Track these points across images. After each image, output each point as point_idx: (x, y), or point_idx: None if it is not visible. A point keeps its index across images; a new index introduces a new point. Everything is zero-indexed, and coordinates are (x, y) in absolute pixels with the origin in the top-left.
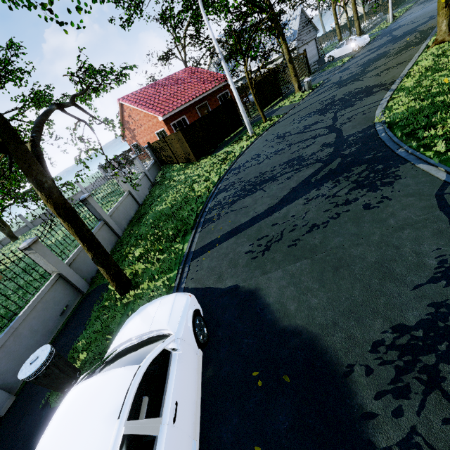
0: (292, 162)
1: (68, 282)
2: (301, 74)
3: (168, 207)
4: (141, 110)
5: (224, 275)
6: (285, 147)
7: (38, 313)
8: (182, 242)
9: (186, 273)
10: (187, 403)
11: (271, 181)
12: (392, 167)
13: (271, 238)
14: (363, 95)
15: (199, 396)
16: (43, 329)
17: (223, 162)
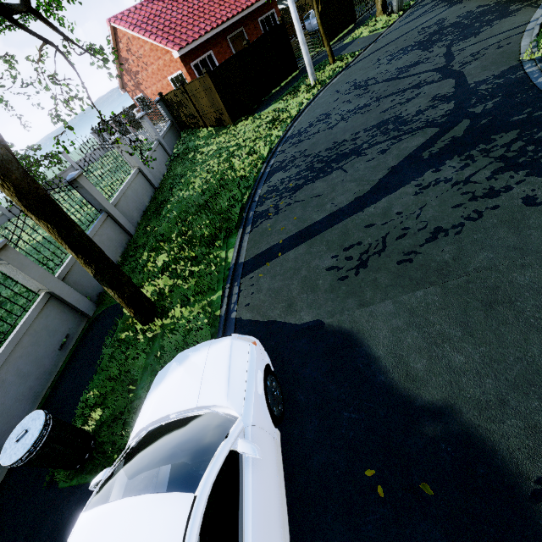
0: (385, 125)
1: (65, 303)
2: None
3: (198, 193)
4: (145, 38)
5: (297, 304)
6: (370, 102)
7: (25, 350)
8: (224, 248)
9: (236, 296)
10: (273, 535)
11: (355, 156)
12: None
13: (366, 247)
14: (494, 16)
15: (285, 508)
16: (36, 370)
17: (273, 125)
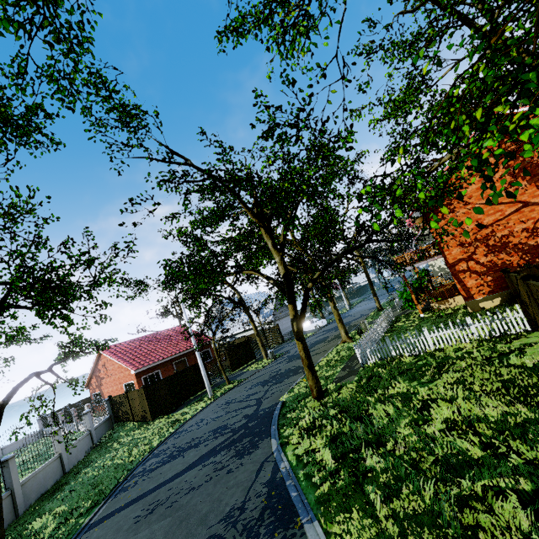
0: (218, 429)
1: None
2: (275, 341)
3: (94, 475)
4: (117, 361)
5: None
6: (223, 414)
7: None
8: (86, 515)
9: None
10: None
11: (194, 448)
12: (261, 440)
13: (160, 501)
14: (292, 373)
15: None
16: None
17: (173, 423)
